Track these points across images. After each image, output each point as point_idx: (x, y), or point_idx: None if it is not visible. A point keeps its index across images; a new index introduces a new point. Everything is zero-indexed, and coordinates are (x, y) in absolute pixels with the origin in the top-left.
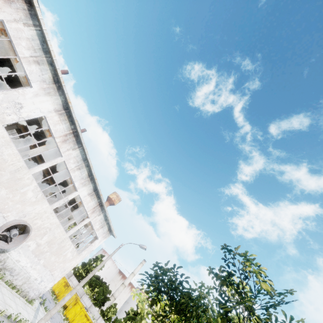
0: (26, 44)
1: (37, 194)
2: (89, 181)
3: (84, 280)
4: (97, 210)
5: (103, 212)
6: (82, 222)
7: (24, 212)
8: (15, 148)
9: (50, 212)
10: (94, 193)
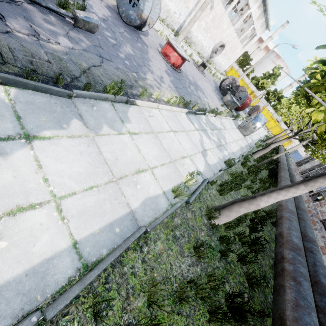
0: None
1: (228, 25)
2: None
3: (251, 68)
4: (260, 16)
5: (265, 16)
6: (248, 29)
7: (221, 37)
8: (221, 3)
9: (233, 31)
10: (261, 4)
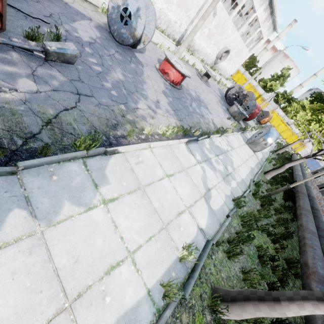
0: None
1: (232, 30)
2: None
3: (258, 72)
4: (267, 19)
5: (272, 18)
6: (255, 33)
7: (226, 43)
8: (224, 9)
9: (238, 36)
10: (268, 6)
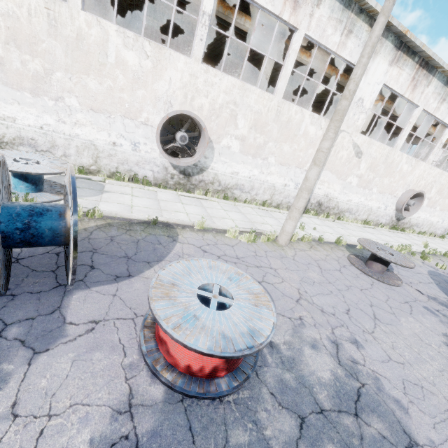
0: (330, 28)
1: (410, 163)
2: None
3: None
4: None
5: None
6: None
7: (407, 184)
8: (376, 142)
9: (428, 168)
10: None
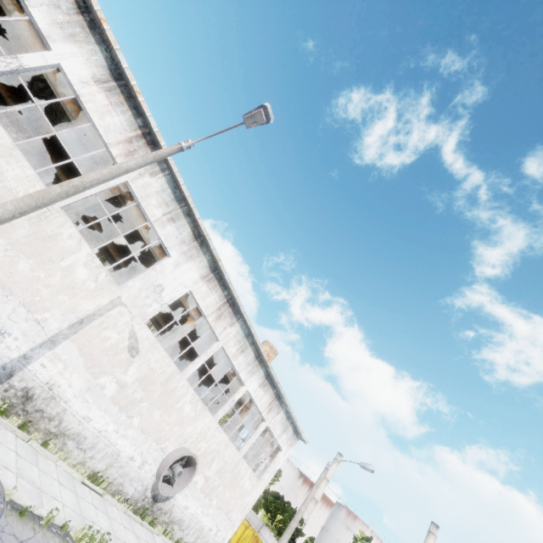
0: (156, 201)
1: (195, 405)
2: (258, 365)
3: (286, 534)
4: (274, 406)
5: (283, 407)
6: (257, 430)
7: (184, 436)
8: (162, 349)
9: (215, 426)
10: (266, 381)
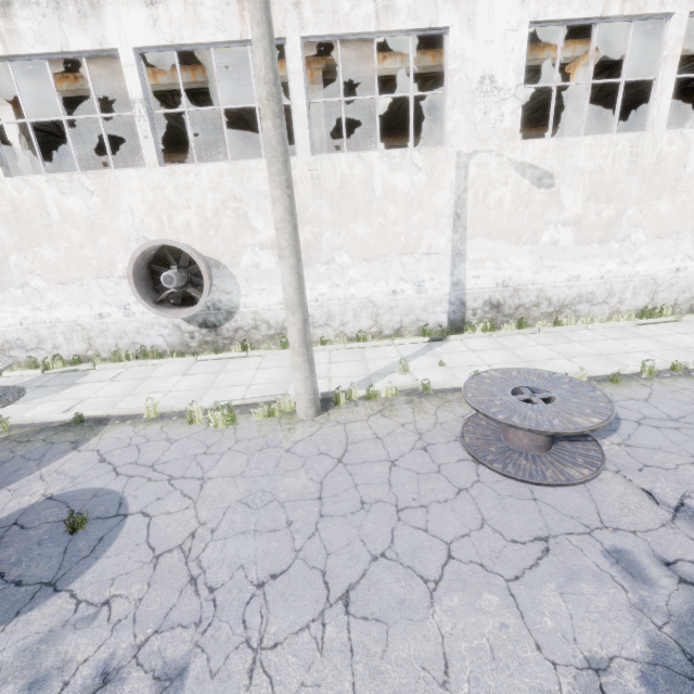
0: None
1: None
2: None
3: None
4: None
5: None
6: None
7: None
8: (580, 139)
9: None
10: None
